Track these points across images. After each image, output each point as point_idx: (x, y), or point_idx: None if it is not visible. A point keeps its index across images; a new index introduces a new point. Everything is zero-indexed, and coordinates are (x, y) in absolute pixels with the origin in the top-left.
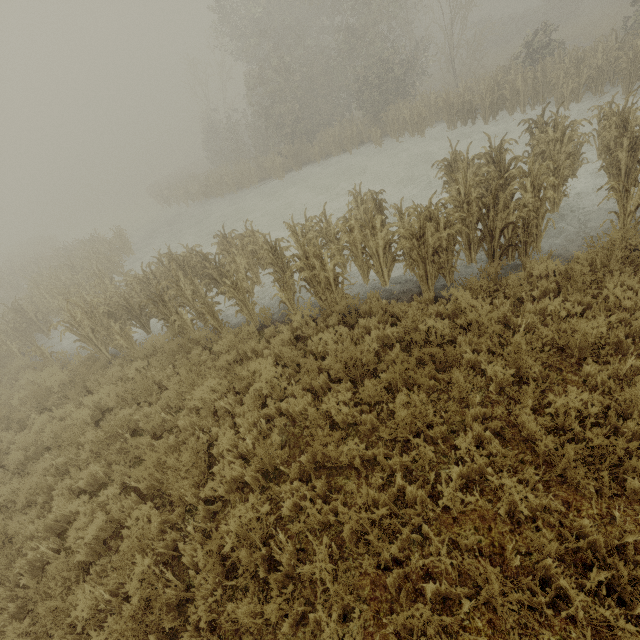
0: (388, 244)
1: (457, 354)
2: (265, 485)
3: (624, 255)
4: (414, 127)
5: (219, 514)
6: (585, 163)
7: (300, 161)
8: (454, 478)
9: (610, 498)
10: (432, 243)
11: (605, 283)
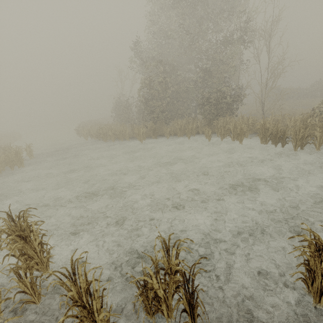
0: None
1: None
2: None
3: None
4: (236, 135)
5: None
6: None
7: (156, 134)
8: None
9: None
10: None
11: None
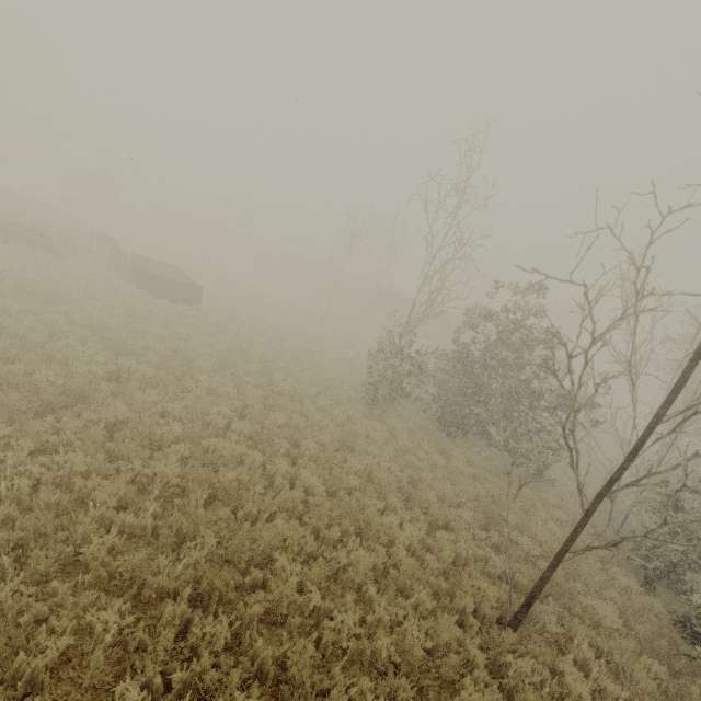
0: None
1: None
2: None
3: None
4: None
5: None
6: None
7: None
8: None
9: None
10: None
11: None
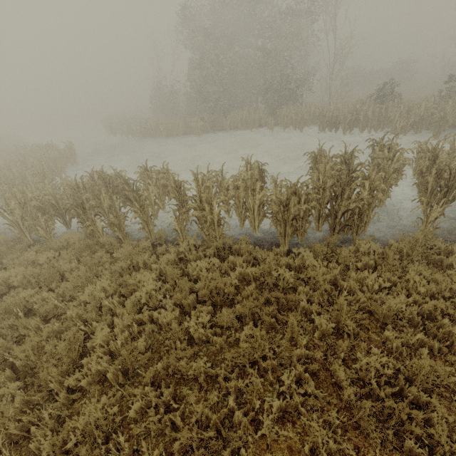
0: (262, 203)
1: (296, 300)
2: (122, 383)
3: (423, 250)
4: (297, 124)
5: (77, 402)
6: (405, 178)
7: (215, 127)
8: (274, 410)
9: (390, 450)
10: (293, 211)
11: (408, 269)
